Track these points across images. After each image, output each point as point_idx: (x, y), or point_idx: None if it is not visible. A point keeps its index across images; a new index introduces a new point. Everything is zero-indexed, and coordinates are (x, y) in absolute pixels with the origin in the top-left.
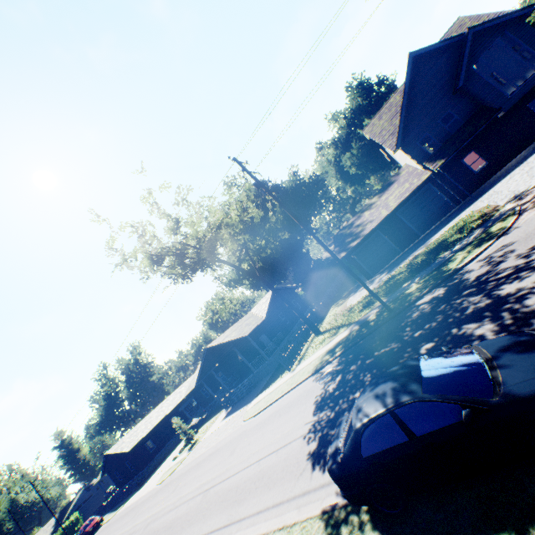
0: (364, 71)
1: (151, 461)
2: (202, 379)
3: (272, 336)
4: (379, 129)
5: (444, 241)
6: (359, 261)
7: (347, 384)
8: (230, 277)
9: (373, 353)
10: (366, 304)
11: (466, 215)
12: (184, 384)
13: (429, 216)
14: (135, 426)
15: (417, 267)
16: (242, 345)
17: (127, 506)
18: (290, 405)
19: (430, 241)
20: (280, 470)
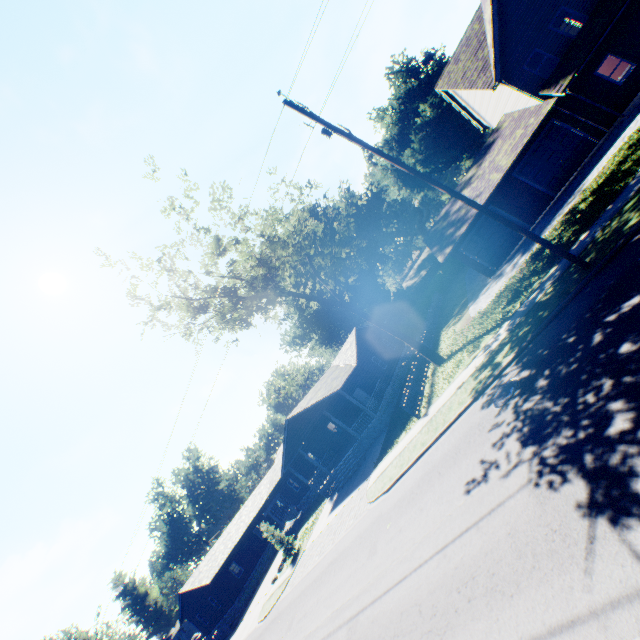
0: (404, 50)
1: (241, 590)
2: (288, 464)
3: (370, 388)
4: (459, 73)
5: (620, 165)
6: (471, 255)
7: (575, 380)
8: (293, 335)
9: (600, 321)
10: (513, 294)
11: (638, 126)
12: (262, 483)
13: (561, 166)
14: (212, 548)
15: (588, 212)
16: (330, 410)
17: None
18: (453, 454)
19: (582, 186)
20: (513, 555)
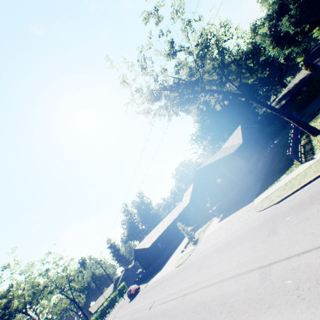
0: None
1: (163, 254)
2: (193, 196)
3: (248, 159)
4: None
5: None
6: None
7: None
8: (196, 136)
9: None
10: None
11: None
12: (174, 210)
13: None
14: (149, 234)
15: None
16: (220, 171)
17: (154, 280)
18: None
19: None
20: None
